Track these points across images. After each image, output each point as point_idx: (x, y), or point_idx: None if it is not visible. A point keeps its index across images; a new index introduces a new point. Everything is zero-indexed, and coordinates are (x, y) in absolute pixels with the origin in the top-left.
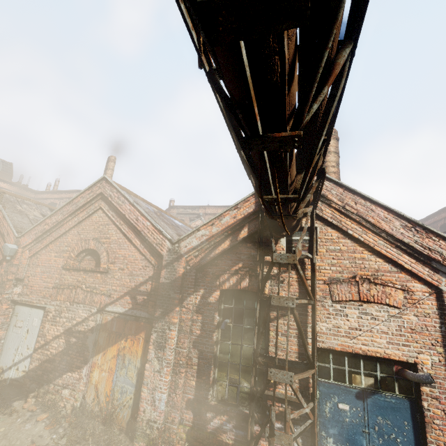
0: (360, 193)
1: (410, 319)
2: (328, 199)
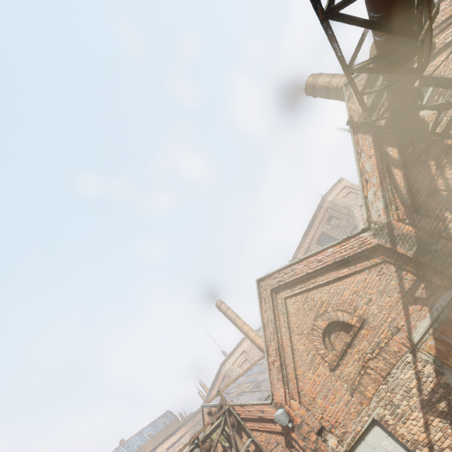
0: None
1: None
2: None
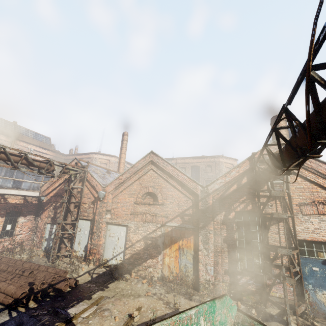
0: None
1: None
2: None
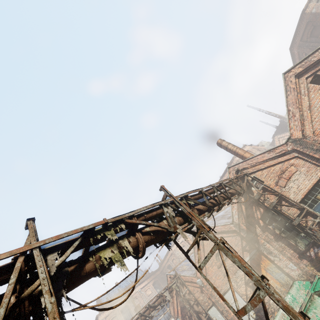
0: (249, 158)
1: (303, 170)
2: (246, 167)
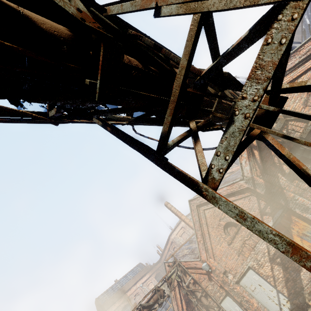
0: None
1: None
2: None
